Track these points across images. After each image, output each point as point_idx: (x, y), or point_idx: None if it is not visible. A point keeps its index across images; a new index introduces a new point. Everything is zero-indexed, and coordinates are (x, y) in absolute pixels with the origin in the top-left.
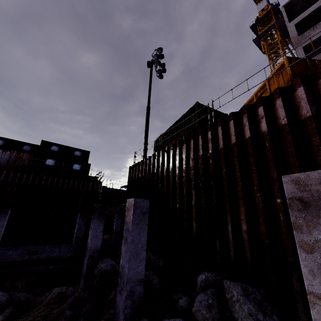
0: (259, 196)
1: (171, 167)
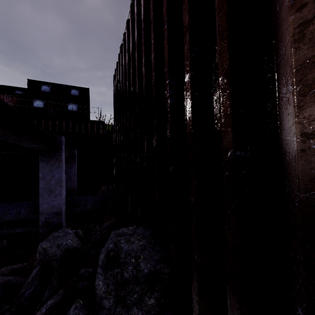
0: None
1: None
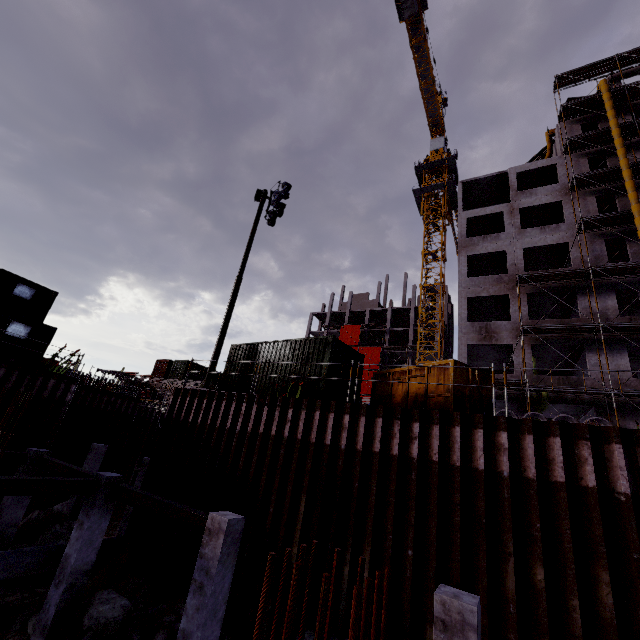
0: (391, 539)
1: (273, 439)
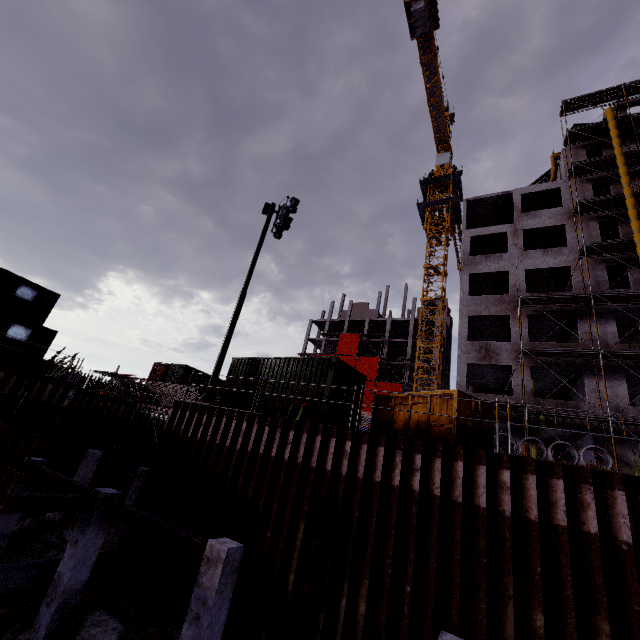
0: (389, 573)
1: (273, 461)
